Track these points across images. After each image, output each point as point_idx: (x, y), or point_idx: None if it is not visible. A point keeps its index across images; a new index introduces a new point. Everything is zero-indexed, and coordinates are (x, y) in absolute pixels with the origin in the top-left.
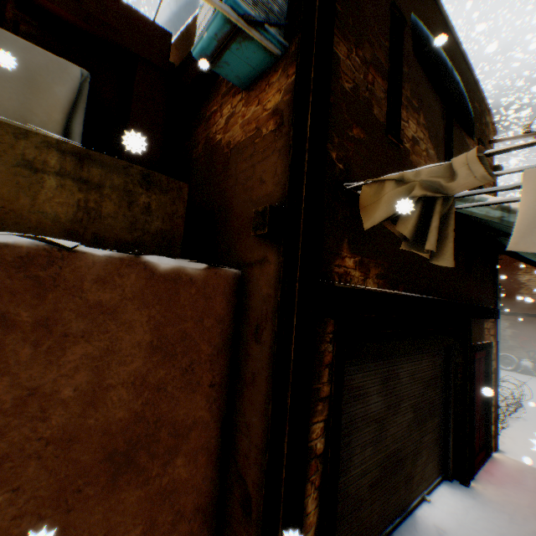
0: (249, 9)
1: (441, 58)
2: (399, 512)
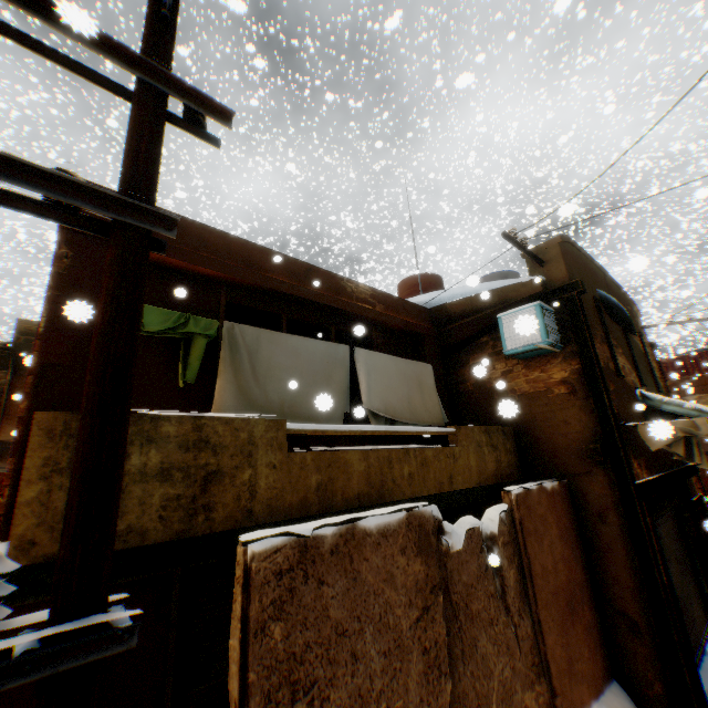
0: (552, 341)
1: (612, 301)
2: (696, 647)
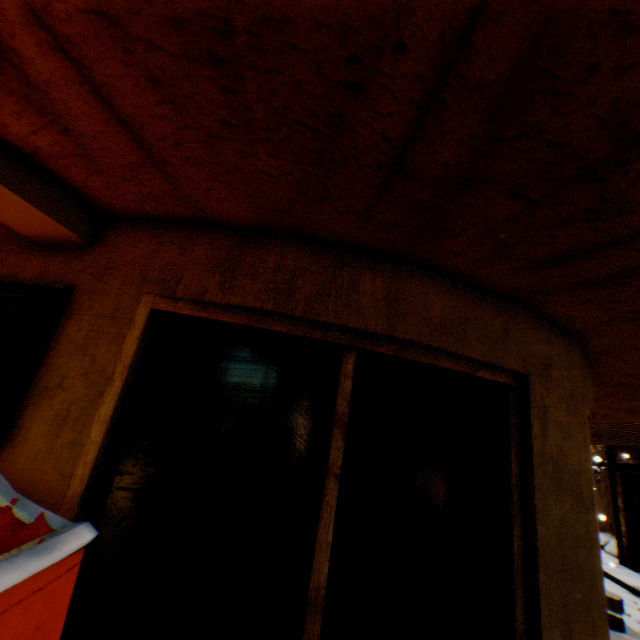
0: None
1: None
2: None
